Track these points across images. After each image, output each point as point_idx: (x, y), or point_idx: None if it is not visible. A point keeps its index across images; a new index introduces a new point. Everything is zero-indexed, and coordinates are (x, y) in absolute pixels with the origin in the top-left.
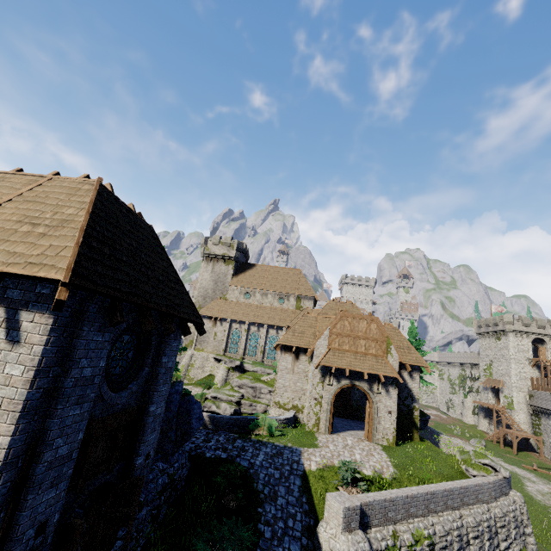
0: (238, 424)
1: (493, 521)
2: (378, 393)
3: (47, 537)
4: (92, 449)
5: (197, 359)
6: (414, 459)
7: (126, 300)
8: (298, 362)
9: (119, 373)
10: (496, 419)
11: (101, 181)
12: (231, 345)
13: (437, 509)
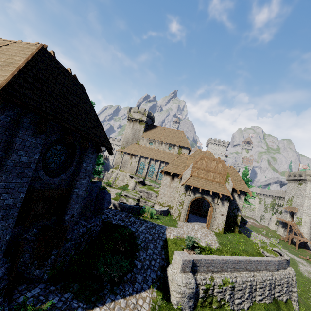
0: (134, 210)
1: (273, 281)
2: (217, 204)
3: (2, 246)
4: (34, 206)
5: (120, 175)
6: (232, 242)
7: (49, 118)
8: (173, 181)
9: (54, 167)
10: (289, 229)
11: (45, 46)
12: (139, 170)
13: (240, 269)
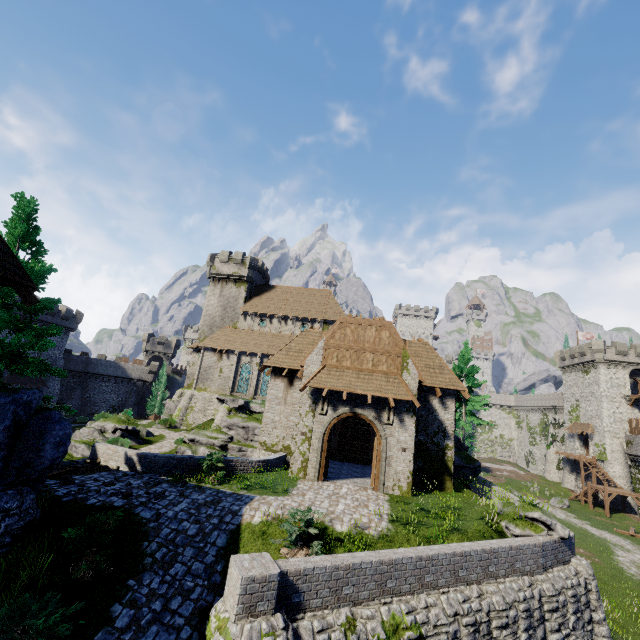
0: (184, 466)
1: (537, 602)
2: (388, 424)
3: None
4: None
5: (198, 401)
6: (430, 512)
7: None
8: (292, 389)
9: None
10: (584, 473)
11: None
12: (240, 383)
13: (439, 582)
